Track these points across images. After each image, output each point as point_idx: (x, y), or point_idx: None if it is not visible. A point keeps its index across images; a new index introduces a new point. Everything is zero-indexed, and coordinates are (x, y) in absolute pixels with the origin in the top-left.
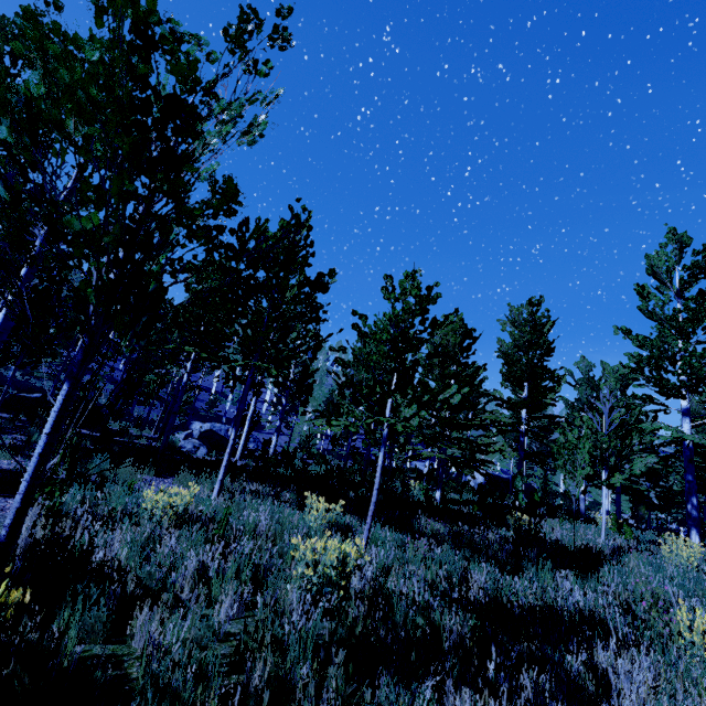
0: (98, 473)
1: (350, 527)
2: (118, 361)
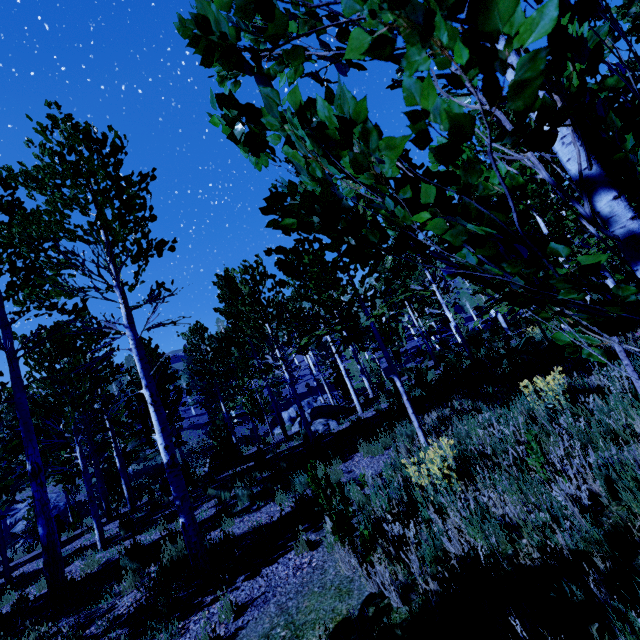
0: (311, 489)
1: (576, 388)
2: (188, 411)
